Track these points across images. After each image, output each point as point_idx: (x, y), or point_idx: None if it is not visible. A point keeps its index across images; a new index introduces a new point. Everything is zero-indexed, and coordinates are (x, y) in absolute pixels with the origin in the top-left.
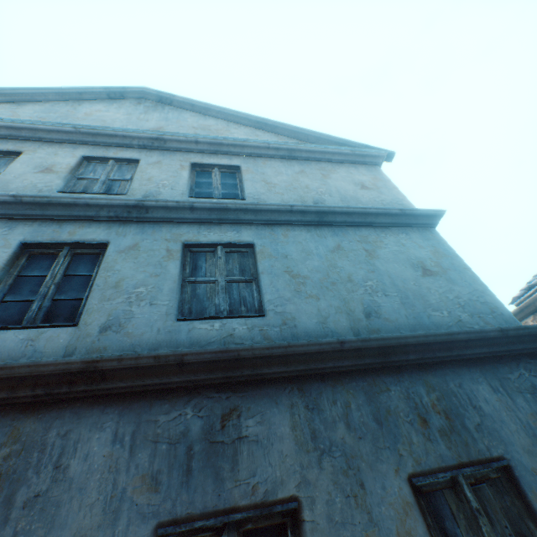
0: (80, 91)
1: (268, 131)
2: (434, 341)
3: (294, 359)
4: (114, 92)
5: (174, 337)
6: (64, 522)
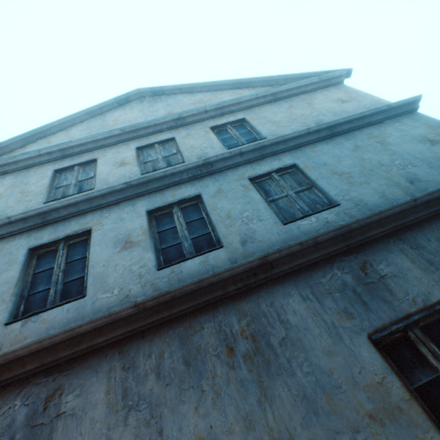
0: (99, 107)
1: (244, 88)
2: None
3: (385, 221)
4: (121, 100)
5: (291, 234)
6: (310, 347)
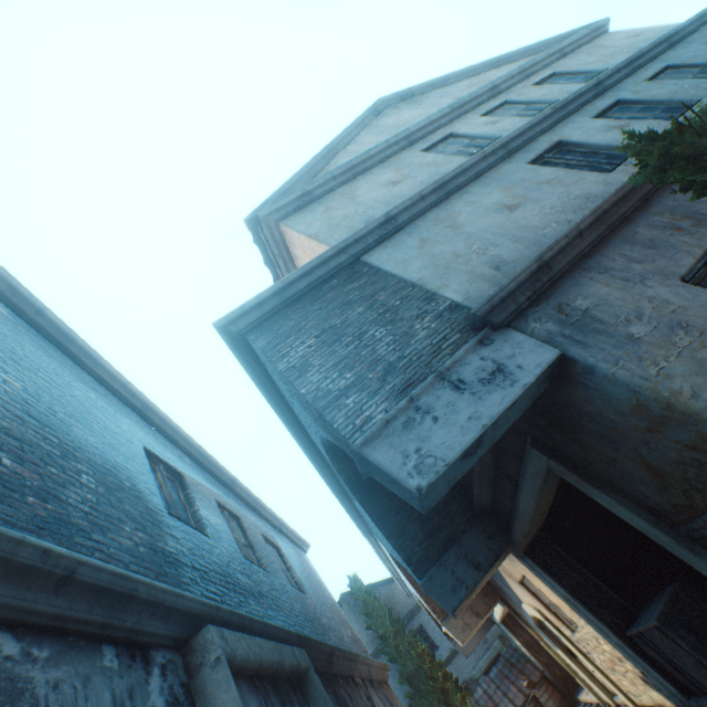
0: (361, 120)
1: (505, 65)
2: None
3: None
4: (372, 111)
5: None
6: None
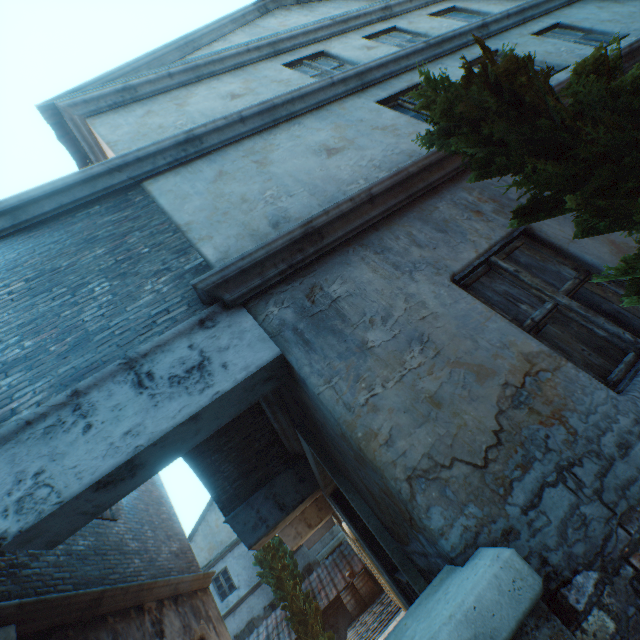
0: (242, 15)
1: None
2: None
3: None
4: (260, 8)
5: None
6: None
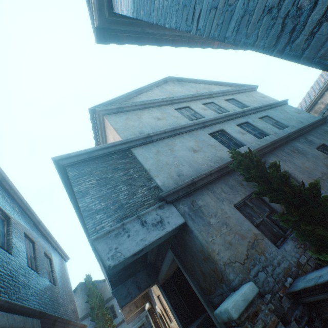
0: (158, 82)
1: (219, 85)
2: (316, 122)
3: (304, 129)
4: (164, 80)
5: (284, 132)
6: (307, 151)
